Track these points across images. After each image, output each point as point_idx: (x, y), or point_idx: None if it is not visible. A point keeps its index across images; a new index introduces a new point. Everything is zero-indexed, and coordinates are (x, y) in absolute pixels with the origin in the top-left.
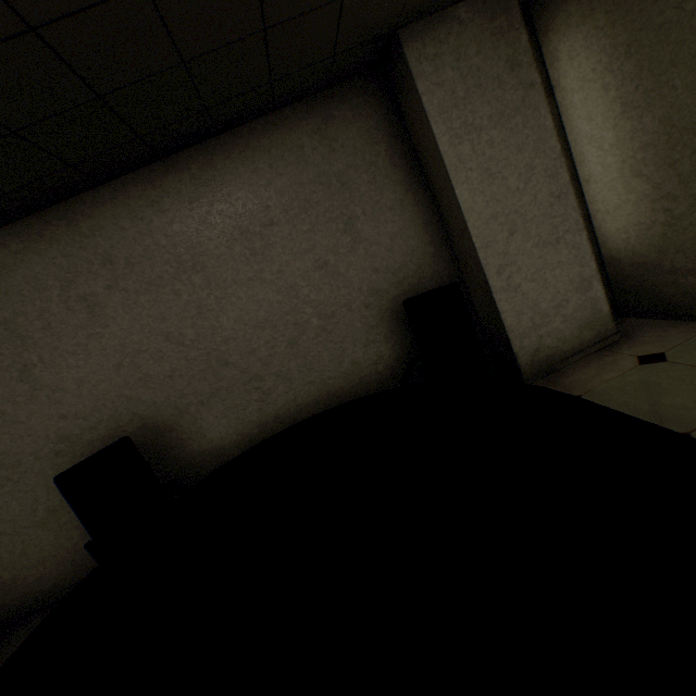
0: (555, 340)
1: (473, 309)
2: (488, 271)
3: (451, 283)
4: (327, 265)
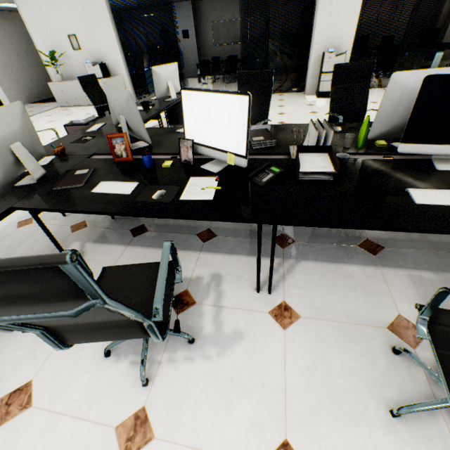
0: (446, 54)
1: (437, 40)
2: (447, 30)
3: (439, 28)
4: (418, 14)
